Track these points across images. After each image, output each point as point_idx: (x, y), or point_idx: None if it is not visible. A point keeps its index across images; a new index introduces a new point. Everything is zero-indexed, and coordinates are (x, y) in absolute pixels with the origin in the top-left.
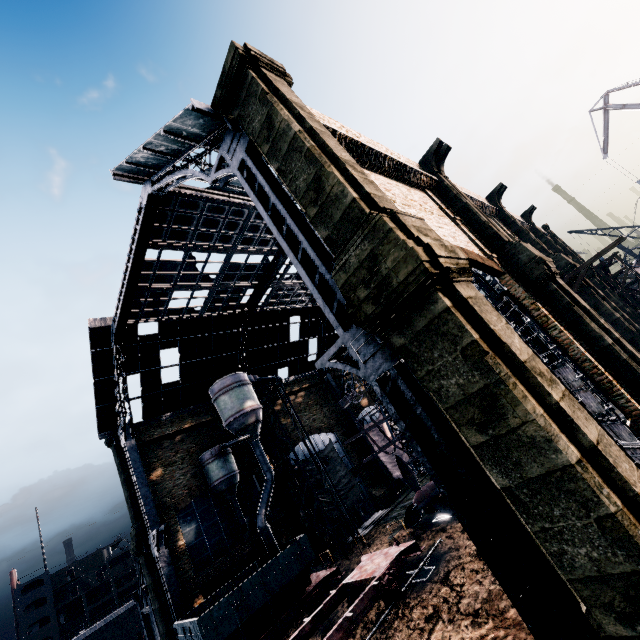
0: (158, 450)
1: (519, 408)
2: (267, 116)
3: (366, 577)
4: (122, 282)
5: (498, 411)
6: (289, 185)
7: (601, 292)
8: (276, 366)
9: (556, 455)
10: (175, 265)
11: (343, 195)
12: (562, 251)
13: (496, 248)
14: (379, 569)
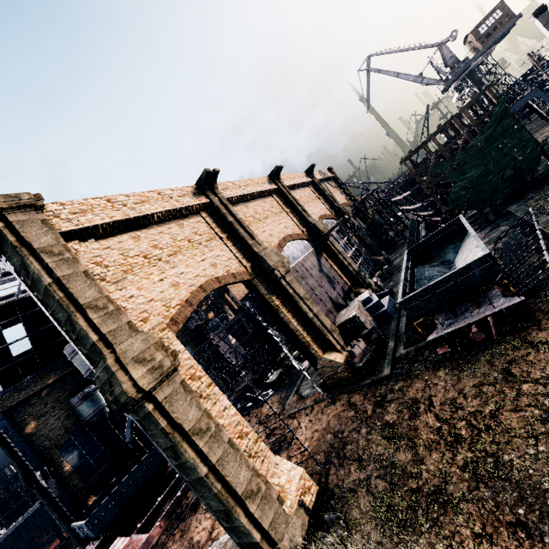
0: (27, 408)
1: (184, 456)
2: (22, 262)
3: None
4: None
5: (178, 455)
6: (53, 314)
7: (340, 247)
8: None
9: (198, 473)
10: None
11: (88, 337)
12: (331, 200)
13: (251, 256)
14: None
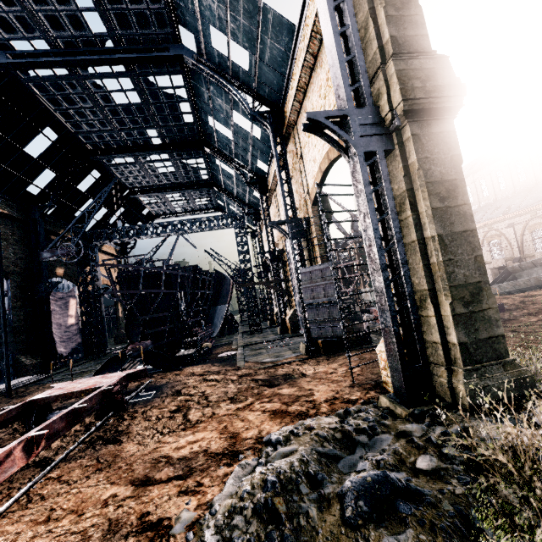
0: None
1: (466, 196)
2: None
3: (83, 389)
4: None
5: (455, 194)
6: None
7: None
8: None
9: (472, 223)
10: None
11: (422, 26)
12: None
13: None
14: (104, 382)
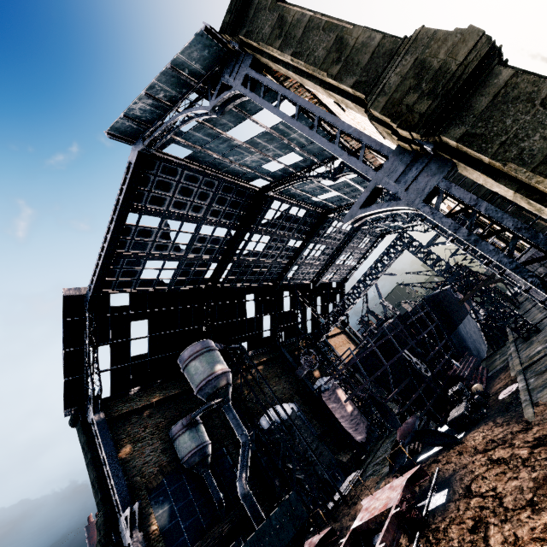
0: (126, 426)
1: None
2: (278, 18)
3: (380, 512)
4: (102, 245)
5: None
6: (306, 60)
7: None
8: (236, 341)
9: None
10: (151, 232)
11: (370, 39)
12: None
13: None
14: (392, 500)
